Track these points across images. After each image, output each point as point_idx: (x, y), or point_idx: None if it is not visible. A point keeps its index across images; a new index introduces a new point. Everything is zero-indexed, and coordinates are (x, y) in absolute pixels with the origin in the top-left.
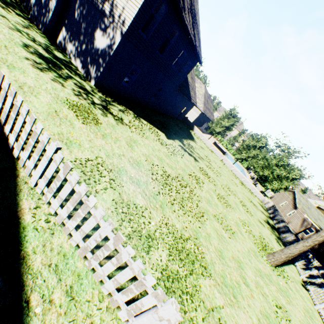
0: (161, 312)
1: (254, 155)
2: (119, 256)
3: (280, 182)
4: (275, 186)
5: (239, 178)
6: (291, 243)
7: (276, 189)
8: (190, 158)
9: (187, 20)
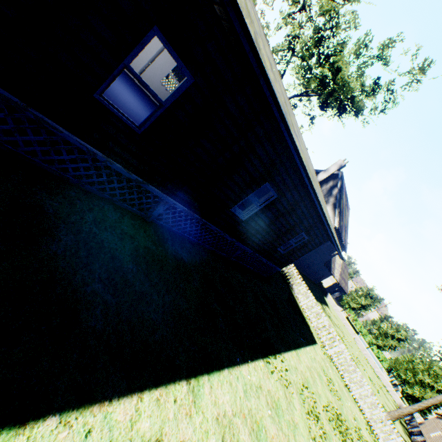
0: (339, 346)
1: (392, 346)
2: (329, 330)
3: (423, 389)
4: (416, 392)
5: (372, 367)
6: None
7: (417, 397)
8: (329, 320)
9: (342, 235)
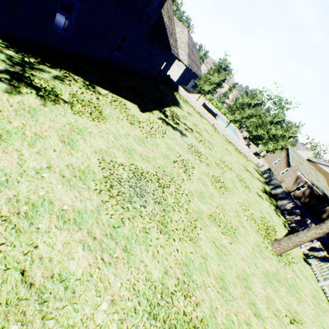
0: None
1: (249, 115)
2: None
3: (275, 142)
4: (270, 147)
5: (233, 143)
6: (289, 212)
7: (271, 150)
8: (174, 134)
9: None
